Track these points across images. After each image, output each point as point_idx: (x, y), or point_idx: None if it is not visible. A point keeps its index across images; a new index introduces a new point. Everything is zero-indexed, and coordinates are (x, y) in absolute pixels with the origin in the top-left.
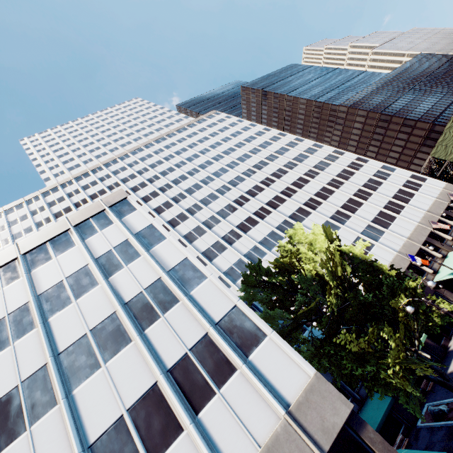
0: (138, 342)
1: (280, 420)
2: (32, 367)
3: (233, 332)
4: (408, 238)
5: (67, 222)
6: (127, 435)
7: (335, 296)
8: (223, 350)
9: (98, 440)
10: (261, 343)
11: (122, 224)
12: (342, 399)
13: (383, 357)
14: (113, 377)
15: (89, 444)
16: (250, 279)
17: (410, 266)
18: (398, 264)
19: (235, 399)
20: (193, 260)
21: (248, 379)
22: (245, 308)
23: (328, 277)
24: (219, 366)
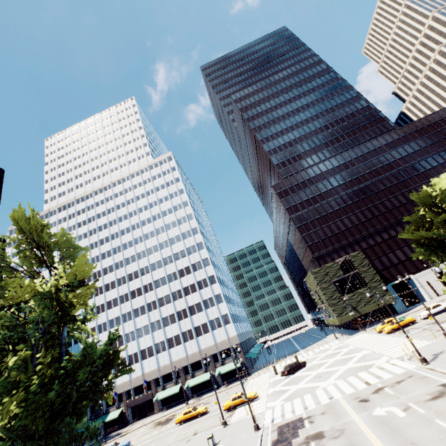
0: None
1: None
2: None
3: None
4: (172, 362)
5: None
6: None
7: None
8: None
9: None
10: None
11: None
12: None
13: None
14: None
15: None
16: None
17: (159, 378)
18: (152, 374)
19: None
20: None
21: None
22: None
23: None
24: None
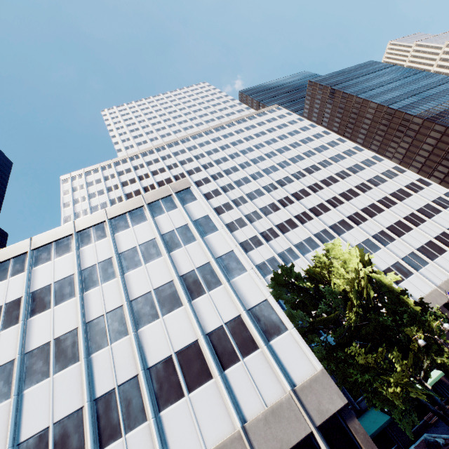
0: (187, 307)
1: (286, 393)
2: (113, 304)
3: (261, 319)
4: None
5: (142, 200)
6: (174, 369)
7: (355, 314)
8: (250, 330)
9: (154, 366)
10: (282, 334)
11: (184, 210)
12: (339, 394)
13: (387, 375)
14: (167, 327)
15: (148, 366)
16: (281, 278)
17: (447, 304)
18: (435, 299)
19: (254, 369)
20: (238, 254)
21: (266, 358)
22: (274, 303)
23: (353, 296)
24: (245, 341)
